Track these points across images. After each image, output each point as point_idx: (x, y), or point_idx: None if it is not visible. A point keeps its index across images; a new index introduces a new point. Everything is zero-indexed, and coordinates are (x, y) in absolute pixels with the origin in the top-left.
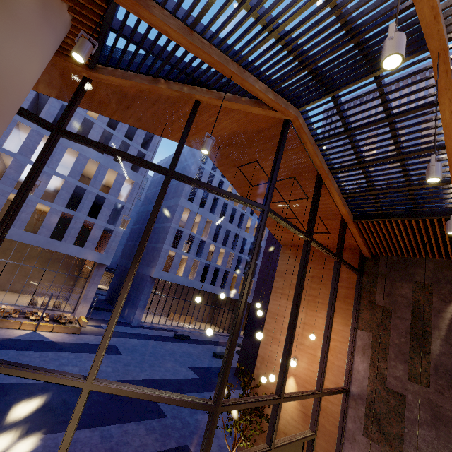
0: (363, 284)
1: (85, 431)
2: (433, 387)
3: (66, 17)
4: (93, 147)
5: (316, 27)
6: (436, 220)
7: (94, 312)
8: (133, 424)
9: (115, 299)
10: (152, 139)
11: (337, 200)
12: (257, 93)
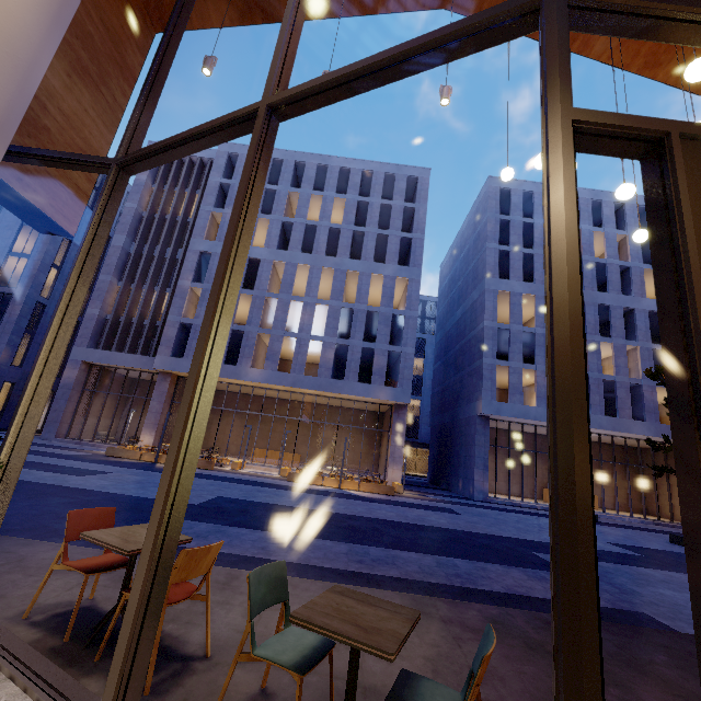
0: None
1: (408, 553)
2: None
3: None
4: None
5: None
6: None
7: (414, 487)
8: (495, 566)
9: (440, 475)
10: (413, 216)
11: None
12: None
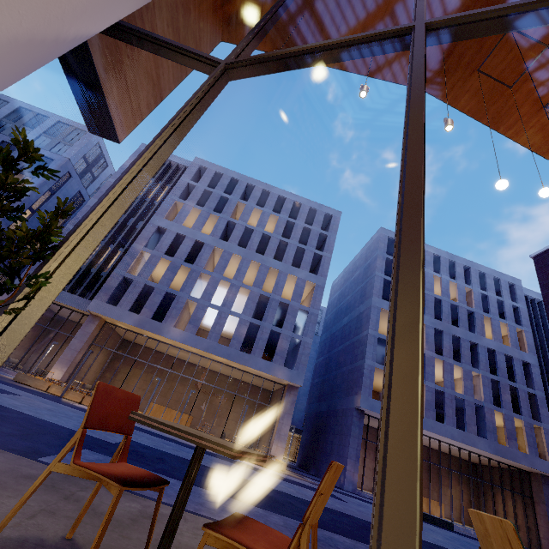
0: None
1: (339, 536)
2: None
3: None
4: None
5: None
6: None
7: (289, 468)
8: None
9: (310, 460)
10: (325, 241)
11: None
12: None
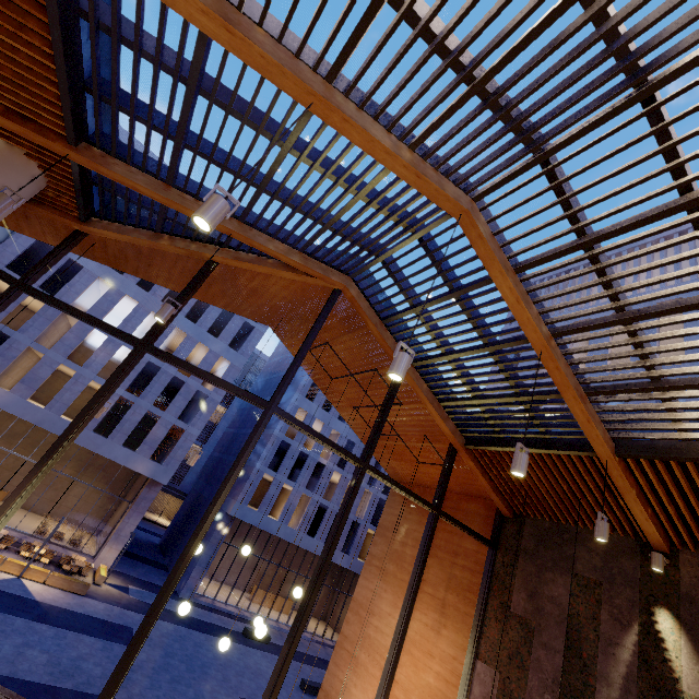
0: (496, 568)
1: None
2: None
3: (36, 173)
4: (55, 306)
5: (301, 184)
6: (578, 458)
7: (130, 563)
8: None
9: (171, 546)
10: None
11: (432, 410)
12: (275, 255)
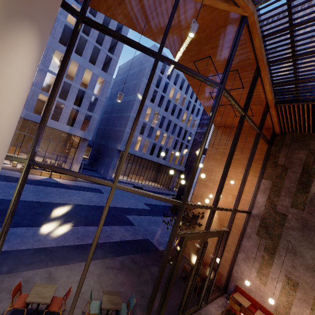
0: (271, 152)
1: (91, 227)
2: (306, 210)
3: None
4: (106, 32)
5: None
6: None
7: (82, 170)
8: (117, 227)
9: (94, 163)
10: (116, 45)
11: (267, 88)
12: None
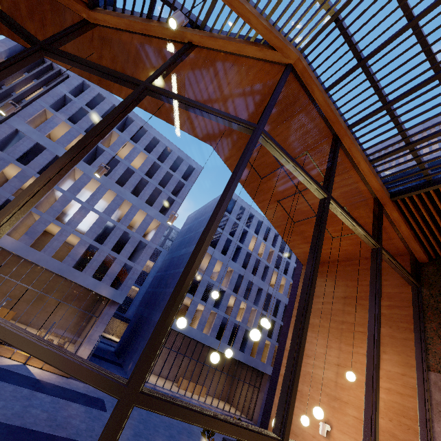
0: (424, 300)
1: None
2: None
3: None
4: (71, 61)
5: None
6: None
7: (97, 360)
8: None
9: (123, 351)
10: (182, 188)
11: (364, 168)
12: (248, 18)
